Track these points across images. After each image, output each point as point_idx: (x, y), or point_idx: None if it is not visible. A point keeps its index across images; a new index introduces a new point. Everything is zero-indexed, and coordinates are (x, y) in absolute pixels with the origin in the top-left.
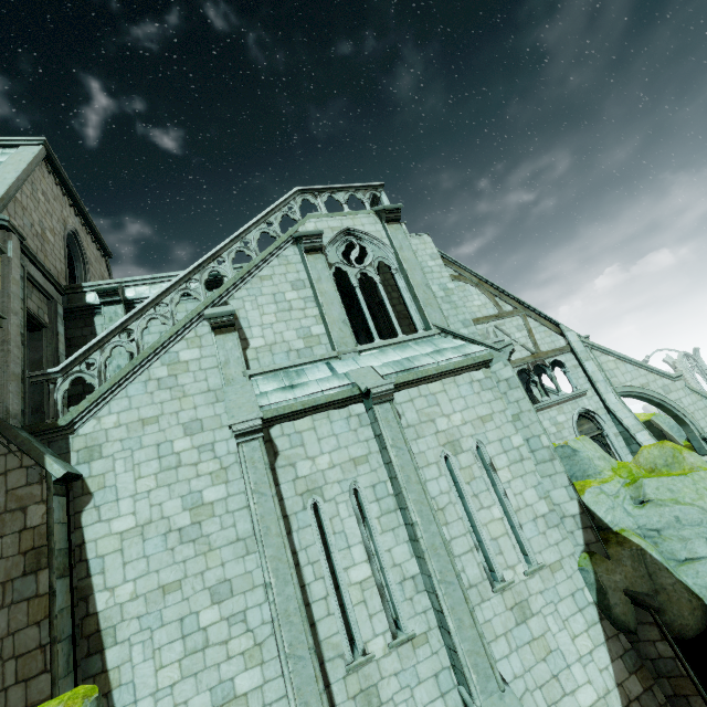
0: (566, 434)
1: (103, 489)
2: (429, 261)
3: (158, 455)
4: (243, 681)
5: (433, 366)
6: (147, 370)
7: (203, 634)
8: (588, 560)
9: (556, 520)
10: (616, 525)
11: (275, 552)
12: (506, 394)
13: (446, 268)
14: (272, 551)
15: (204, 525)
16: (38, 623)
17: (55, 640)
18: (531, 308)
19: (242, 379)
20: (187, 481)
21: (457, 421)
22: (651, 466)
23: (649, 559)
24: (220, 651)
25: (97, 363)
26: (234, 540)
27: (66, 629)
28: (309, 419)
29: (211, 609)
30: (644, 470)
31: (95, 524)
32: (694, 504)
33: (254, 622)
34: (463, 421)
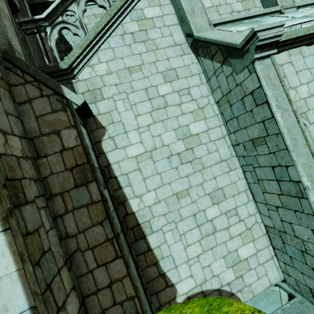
0: None
1: (112, 124)
2: None
3: (148, 98)
4: (243, 251)
5: None
6: (120, 25)
7: (211, 224)
8: None
9: None
10: None
11: (305, 161)
12: None
13: None
14: (303, 160)
15: (195, 150)
16: (100, 223)
17: (118, 235)
18: None
19: (208, 27)
20: (175, 118)
21: None
22: None
23: None
24: (224, 234)
25: (77, 15)
26: (219, 161)
27: (118, 225)
28: (286, 53)
29: (212, 208)
30: None
31: (113, 150)
32: None
33: (243, 215)
34: None
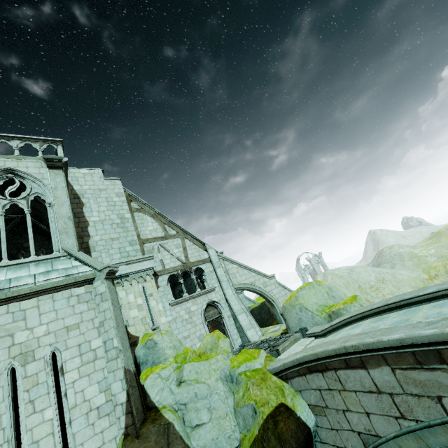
0: (195, 319)
1: None
2: (114, 197)
3: None
4: None
5: (29, 286)
6: None
7: None
8: (121, 443)
9: (109, 409)
10: (161, 403)
11: None
12: (99, 305)
13: (132, 203)
14: None
15: None
16: None
17: None
18: (189, 233)
19: None
20: None
21: (40, 332)
22: (204, 350)
23: (171, 430)
24: None
25: None
26: None
27: None
28: None
29: None
30: (200, 352)
31: None
32: (205, 382)
33: None
34: (47, 332)
